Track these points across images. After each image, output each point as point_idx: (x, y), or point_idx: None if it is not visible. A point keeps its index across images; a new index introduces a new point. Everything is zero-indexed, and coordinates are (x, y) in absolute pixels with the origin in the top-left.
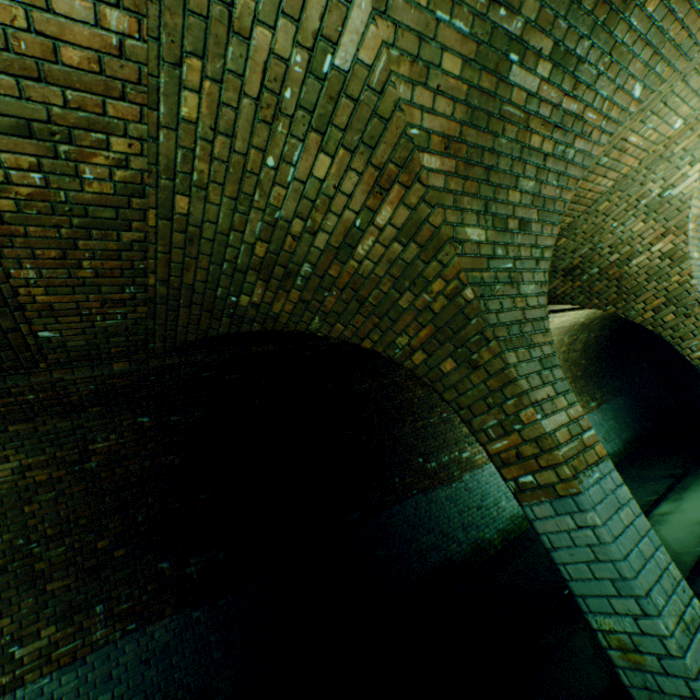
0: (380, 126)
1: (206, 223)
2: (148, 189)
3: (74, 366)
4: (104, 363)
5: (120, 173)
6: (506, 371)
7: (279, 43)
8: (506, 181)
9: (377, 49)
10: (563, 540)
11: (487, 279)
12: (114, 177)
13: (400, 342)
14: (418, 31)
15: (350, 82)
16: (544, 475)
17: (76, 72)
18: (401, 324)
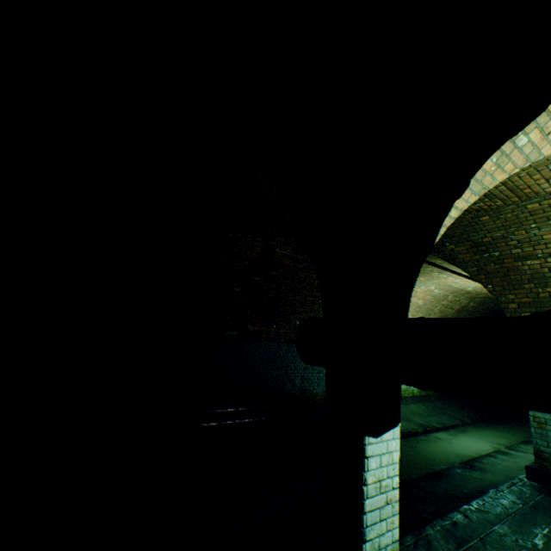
0: None
1: None
2: None
3: None
4: None
5: None
6: None
7: None
8: None
9: None
10: None
11: None
12: None
13: None
14: None
15: None
16: None
17: None
18: None
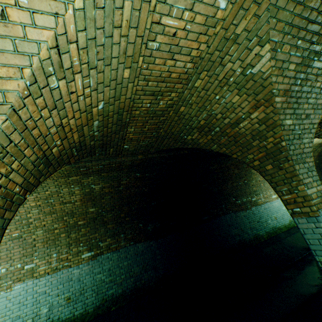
0: (261, 89)
1: (187, 114)
2: (174, 105)
3: (127, 156)
4: (135, 155)
5: (169, 102)
6: (294, 172)
7: (234, 66)
8: (303, 101)
9: (268, 68)
10: (309, 231)
11: (290, 138)
12: (167, 103)
13: (249, 157)
14: (283, 60)
15: (255, 76)
16: (304, 209)
17: (172, 79)
18: (251, 151)
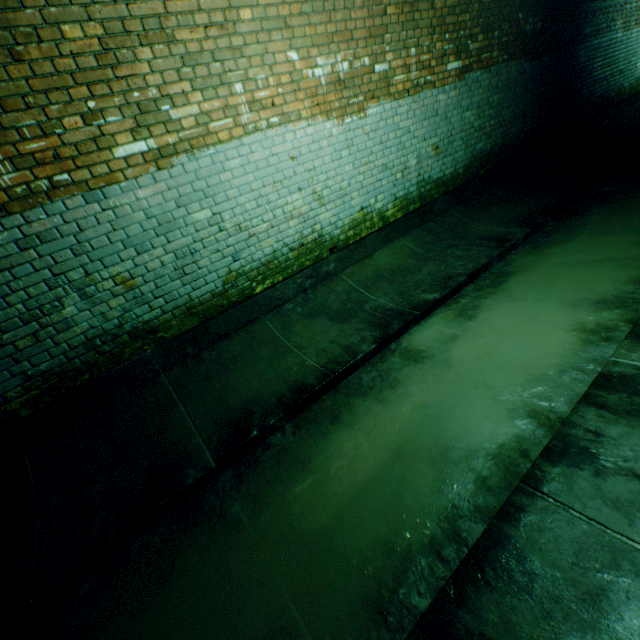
0: None
1: None
2: None
3: None
4: None
5: None
6: None
7: None
8: None
9: None
10: None
11: None
12: None
13: None
14: None
15: None
16: None
17: None
18: None
